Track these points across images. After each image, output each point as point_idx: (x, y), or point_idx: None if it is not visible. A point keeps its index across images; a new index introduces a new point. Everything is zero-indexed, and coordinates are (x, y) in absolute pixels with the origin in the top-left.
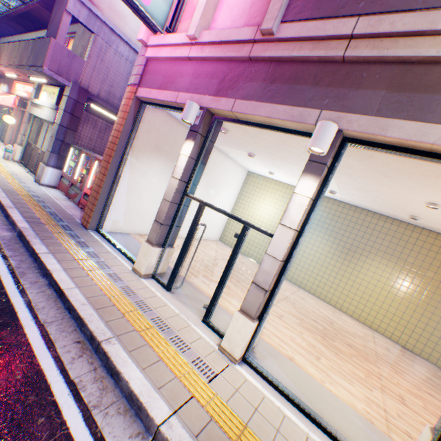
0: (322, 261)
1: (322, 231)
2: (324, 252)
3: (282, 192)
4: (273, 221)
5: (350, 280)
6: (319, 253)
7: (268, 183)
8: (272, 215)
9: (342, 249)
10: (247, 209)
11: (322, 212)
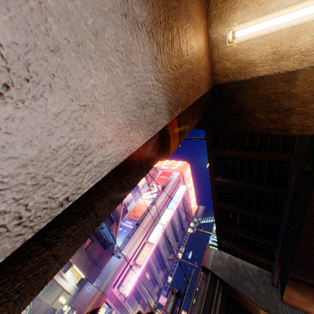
0: None
1: None
2: None
3: None
4: None
5: None
6: None
7: None
8: None
9: None
10: None
11: None
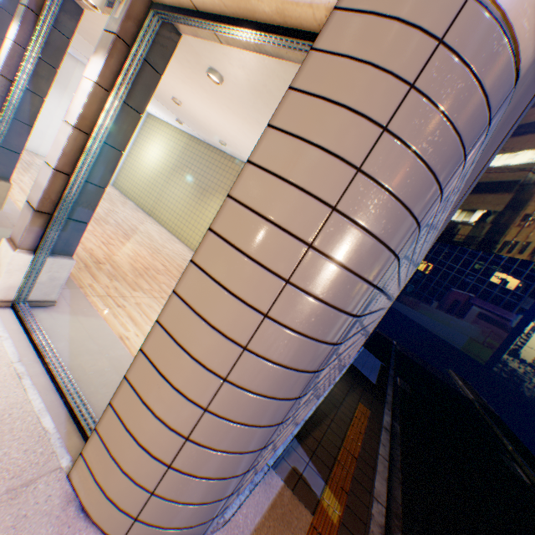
0: (183, 202)
1: (189, 174)
2: (187, 193)
3: (169, 135)
4: (157, 164)
5: (199, 218)
6: (183, 195)
7: (160, 126)
8: (157, 158)
9: (200, 190)
10: (140, 153)
11: (193, 155)
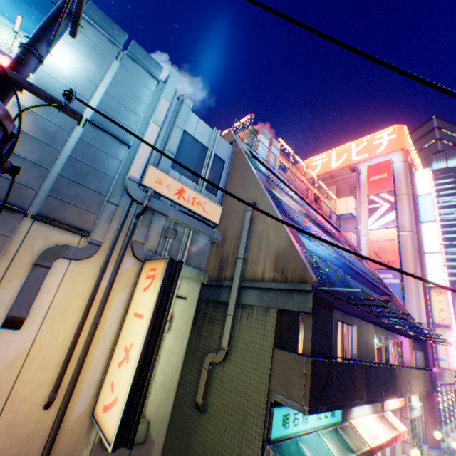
0: None
1: None
2: None
3: None
4: None
5: None
6: None
7: None
8: None
9: None
10: None
11: None
